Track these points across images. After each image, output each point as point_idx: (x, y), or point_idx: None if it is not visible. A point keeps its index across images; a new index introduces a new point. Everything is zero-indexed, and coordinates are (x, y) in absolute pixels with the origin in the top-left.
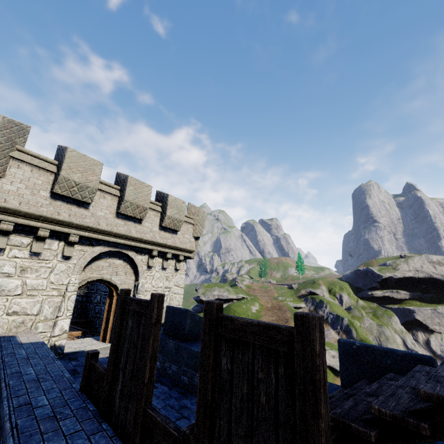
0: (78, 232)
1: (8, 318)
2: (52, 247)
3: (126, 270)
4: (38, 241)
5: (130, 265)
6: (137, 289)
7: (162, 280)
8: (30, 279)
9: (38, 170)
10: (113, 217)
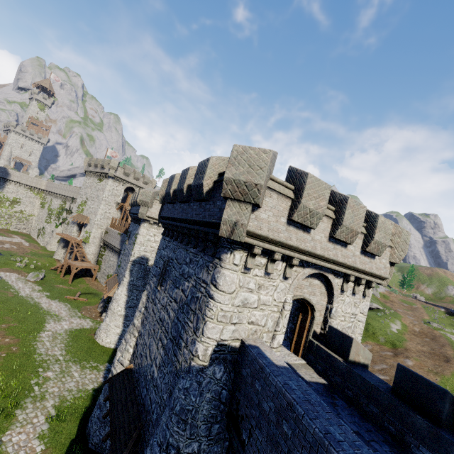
0: (300, 256)
1: (248, 326)
2: (277, 267)
3: (321, 290)
4: (271, 262)
5: (325, 286)
6: (329, 313)
7: (350, 306)
8: (262, 295)
9: (281, 197)
10: (326, 241)
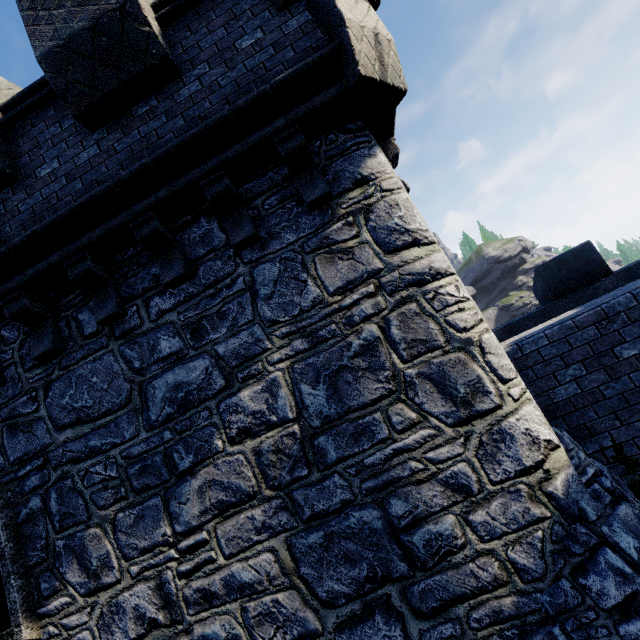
0: None
1: None
2: None
3: None
4: None
5: None
6: None
7: None
8: None
9: None
10: None
